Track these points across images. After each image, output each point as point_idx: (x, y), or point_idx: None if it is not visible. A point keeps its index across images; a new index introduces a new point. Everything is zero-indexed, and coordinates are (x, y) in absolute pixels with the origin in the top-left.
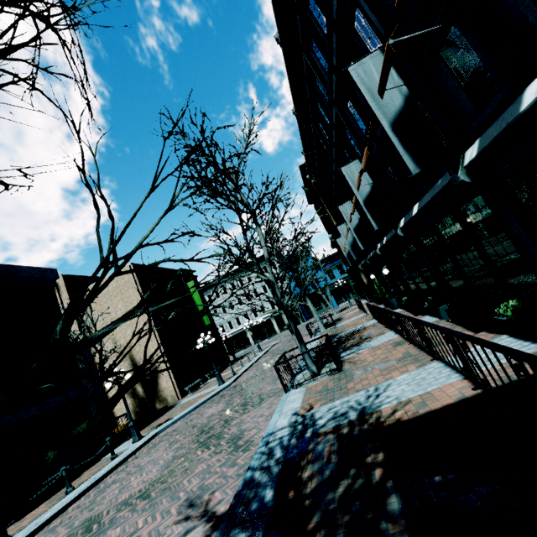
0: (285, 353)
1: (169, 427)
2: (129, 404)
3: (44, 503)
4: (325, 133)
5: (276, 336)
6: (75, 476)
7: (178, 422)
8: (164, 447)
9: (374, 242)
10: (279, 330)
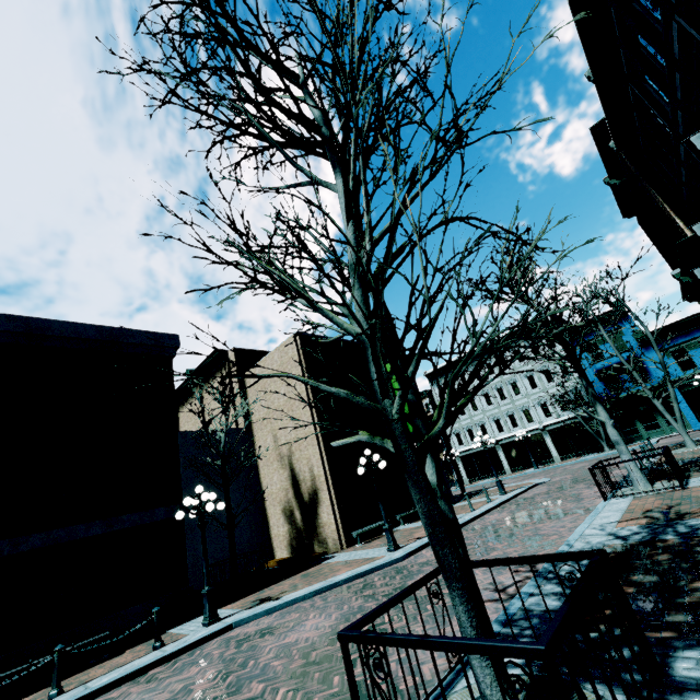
0: None
1: (258, 618)
2: (286, 531)
3: (48, 687)
4: None
5: (550, 467)
6: (127, 646)
7: (273, 614)
8: (168, 694)
9: None
10: (559, 455)
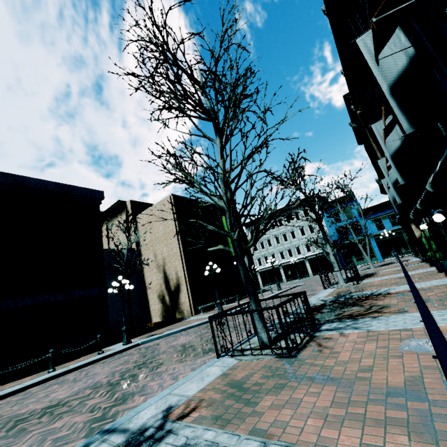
0: (249, 303)
1: (152, 341)
2: (159, 307)
3: (42, 371)
4: (359, 19)
5: (306, 278)
6: (80, 356)
7: (160, 339)
8: (117, 364)
9: (427, 176)
10: (312, 273)
